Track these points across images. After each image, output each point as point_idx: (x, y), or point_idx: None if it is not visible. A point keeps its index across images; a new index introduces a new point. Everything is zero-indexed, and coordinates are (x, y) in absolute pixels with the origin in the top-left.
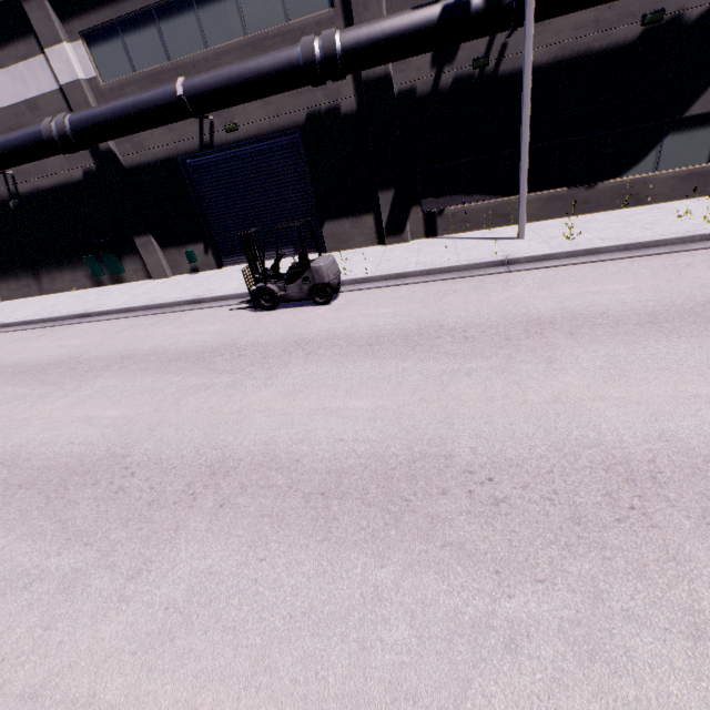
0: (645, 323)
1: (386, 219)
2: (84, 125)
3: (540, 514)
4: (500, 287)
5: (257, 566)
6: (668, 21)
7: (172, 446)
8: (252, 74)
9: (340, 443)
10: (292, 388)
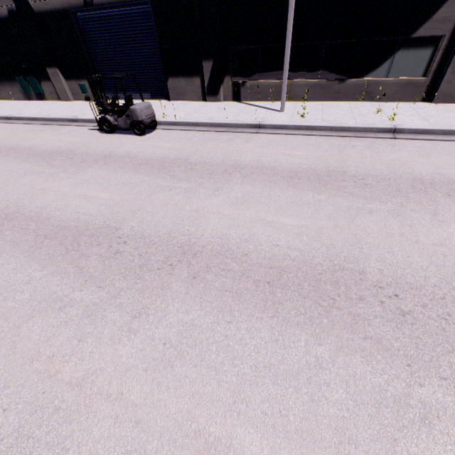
0: (287, 177)
1: (207, 82)
2: None
3: (130, 261)
4: (241, 142)
5: None
6: None
7: None
8: None
9: (76, 214)
10: (79, 182)
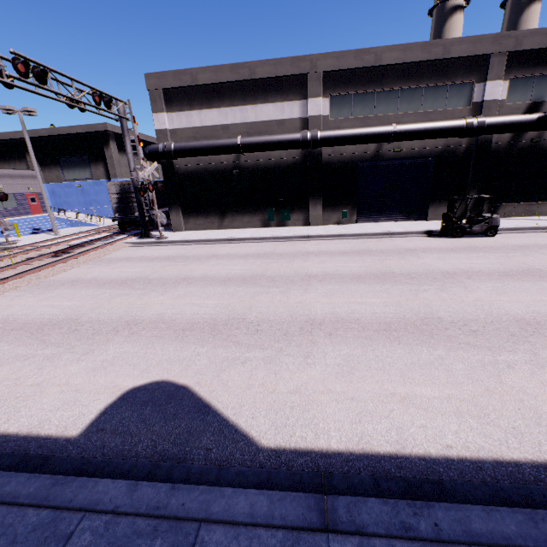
0: None
1: (469, 205)
2: (329, 137)
3: None
4: None
5: None
6: None
7: None
8: (437, 128)
9: None
10: None
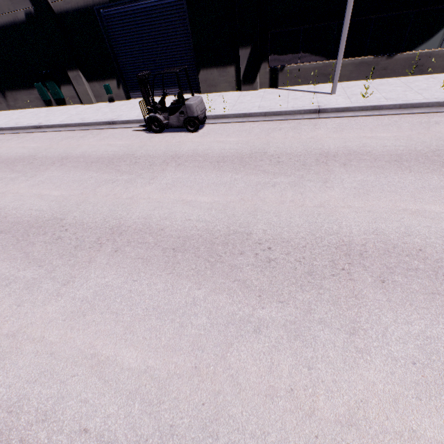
0: (392, 161)
1: (243, 71)
2: None
3: (292, 268)
4: (310, 129)
5: (132, 284)
6: None
7: (90, 216)
8: None
9: (188, 221)
10: (165, 186)
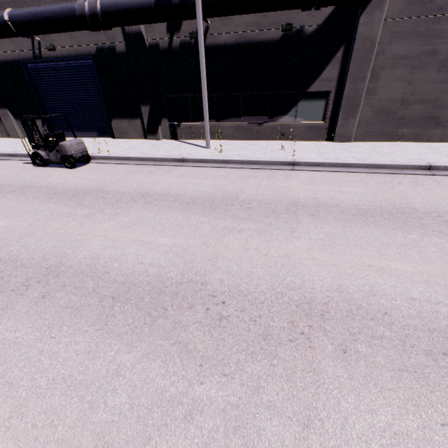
0: (185, 203)
1: (146, 123)
2: None
3: None
4: (162, 173)
5: None
6: (296, 31)
7: None
8: (49, 16)
9: None
10: None
